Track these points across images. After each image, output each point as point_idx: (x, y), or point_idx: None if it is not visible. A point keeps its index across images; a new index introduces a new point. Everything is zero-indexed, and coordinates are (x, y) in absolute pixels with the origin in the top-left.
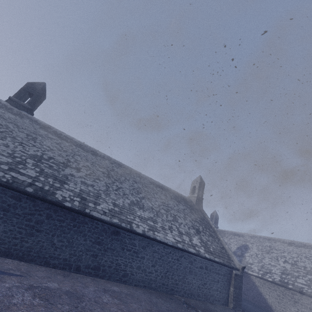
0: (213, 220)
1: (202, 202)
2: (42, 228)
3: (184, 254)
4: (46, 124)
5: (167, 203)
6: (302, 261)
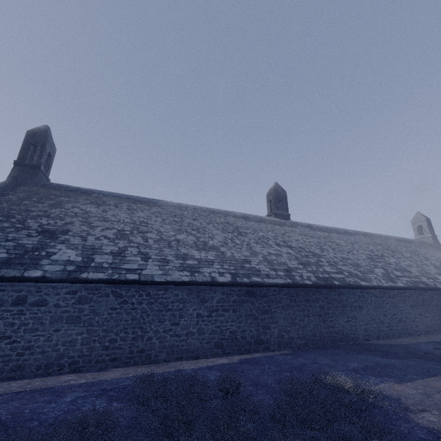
0: None
1: (437, 239)
2: (440, 308)
3: None
4: (306, 224)
5: (432, 254)
6: None
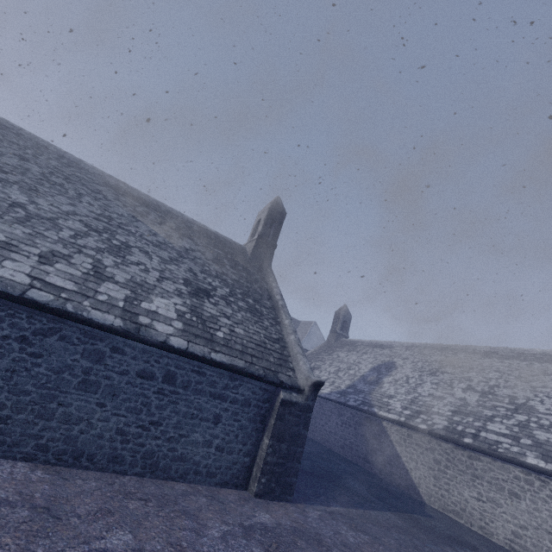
0: (338, 322)
1: (271, 252)
2: None
3: (64, 327)
4: None
5: (129, 223)
6: (507, 386)
